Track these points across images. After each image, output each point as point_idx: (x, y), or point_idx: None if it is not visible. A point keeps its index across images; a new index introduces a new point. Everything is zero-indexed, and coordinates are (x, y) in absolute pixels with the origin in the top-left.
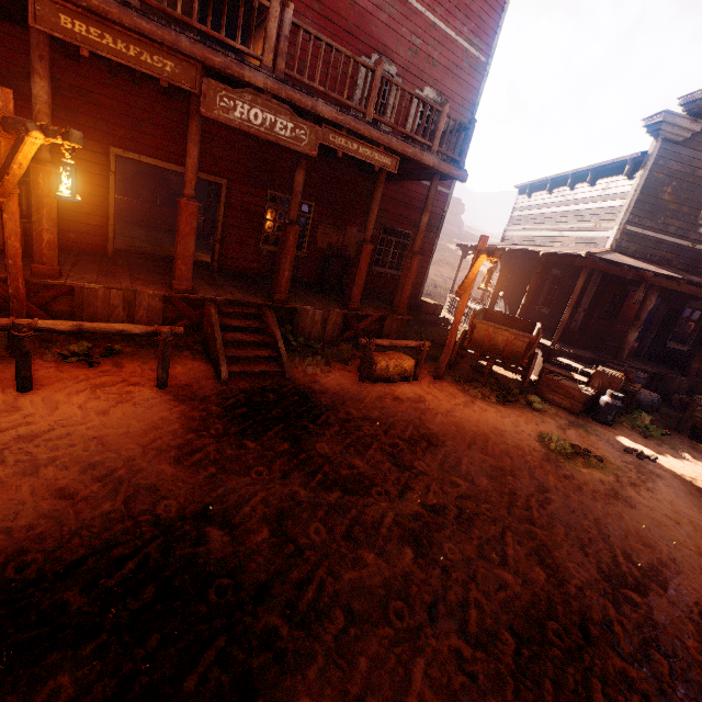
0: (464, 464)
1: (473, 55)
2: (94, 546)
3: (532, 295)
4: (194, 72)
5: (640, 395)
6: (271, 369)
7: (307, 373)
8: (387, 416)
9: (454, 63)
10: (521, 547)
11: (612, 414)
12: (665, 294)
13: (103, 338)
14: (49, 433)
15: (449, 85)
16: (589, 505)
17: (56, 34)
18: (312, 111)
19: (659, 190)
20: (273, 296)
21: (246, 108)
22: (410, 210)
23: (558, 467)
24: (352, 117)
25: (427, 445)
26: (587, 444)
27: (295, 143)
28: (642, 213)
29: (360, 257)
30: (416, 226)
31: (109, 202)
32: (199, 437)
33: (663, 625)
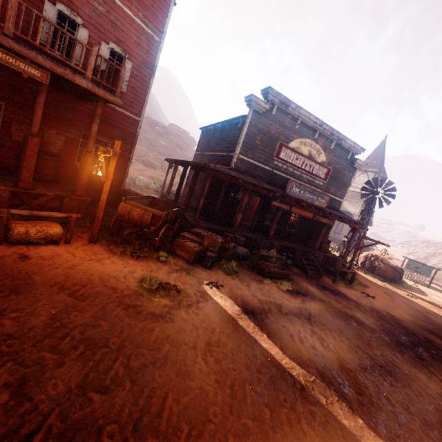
0: (34, 306)
1: (149, 33)
2: None
3: (192, 191)
4: None
5: (237, 250)
6: None
7: None
8: None
9: (134, 33)
10: (10, 376)
11: (210, 261)
12: (261, 195)
13: None
14: None
15: (131, 47)
16: (134, 325)
17: None
18: None
19: (254, 137)
20: None
21: None
22: (108, 126)
23: (137, 300)
24: None
25: (7, 294)
26: (179, 282)
27: None
28: (247, 149)
29: (26, 146)
30: (114, 138)
31: None
32: None
33: (99, 418)
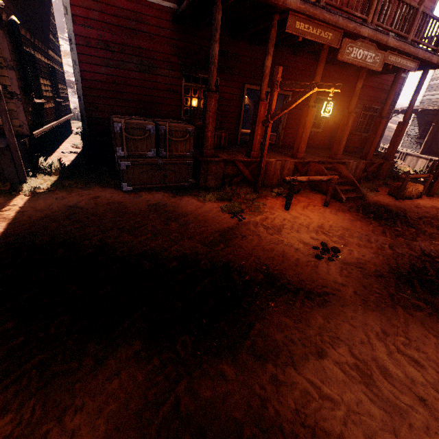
0: None
1: None
2: (408, 263)
3: None
4: (339, 36)
5: None
6: (357, 195)
7: (368, 197)
8: (434, 215)
9: None
10: None
11: None
12: None
13: (269, 186)
14: (325, 226)
15: None
16: None
17: (293, 33)
18: (385, 44)
19: None
20: (335, 156)
21: (356, 50)
22: (381, 92)
23: None
24: (403, 42)
25: None
26: None
27: (372, 65)
28: None
29: (378, 128)
30: (382, 103)
31: (240, 115)
32: (374, 226)
33: None
